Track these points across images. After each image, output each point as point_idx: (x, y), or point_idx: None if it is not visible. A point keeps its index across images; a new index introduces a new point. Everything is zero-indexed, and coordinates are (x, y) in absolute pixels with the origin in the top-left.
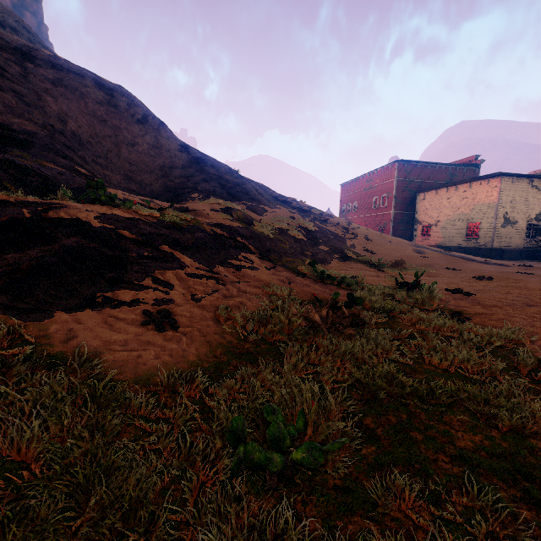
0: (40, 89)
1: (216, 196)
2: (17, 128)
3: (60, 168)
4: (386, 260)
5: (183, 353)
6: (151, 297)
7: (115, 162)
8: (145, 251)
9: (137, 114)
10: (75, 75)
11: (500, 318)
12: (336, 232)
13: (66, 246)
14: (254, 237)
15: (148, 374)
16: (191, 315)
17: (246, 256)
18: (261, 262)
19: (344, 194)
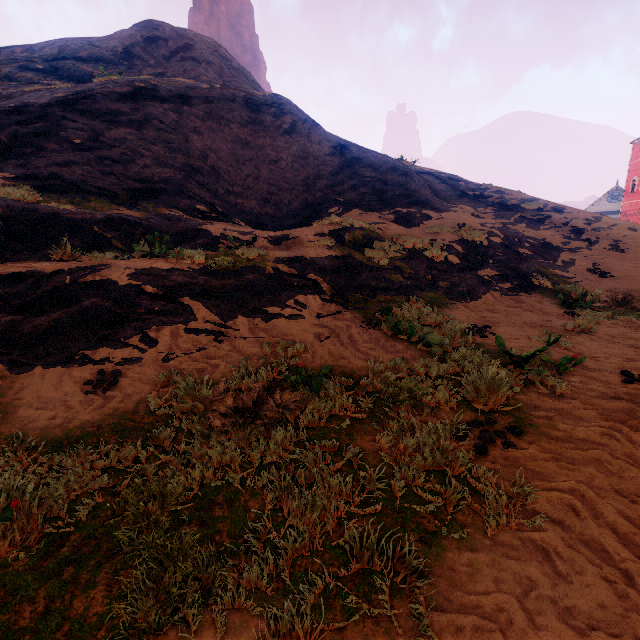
0: (189, 130)
1: (361, 207)
2: (157, 179)
3: (175, 213)
4: (598, 295)
5: (73, 418)
6: (122, 356)
7: (253, 187)
8: (157, 306)
9: (284, 124)
10: (225, 102)
11: (598, 459)
12: (548, 240)
13: (83, 307)
14: (342, 269)
15: (23, 432)
16: (140, 377)
17: (300, 300)
18: (321, 306)
19: (637, 159)
